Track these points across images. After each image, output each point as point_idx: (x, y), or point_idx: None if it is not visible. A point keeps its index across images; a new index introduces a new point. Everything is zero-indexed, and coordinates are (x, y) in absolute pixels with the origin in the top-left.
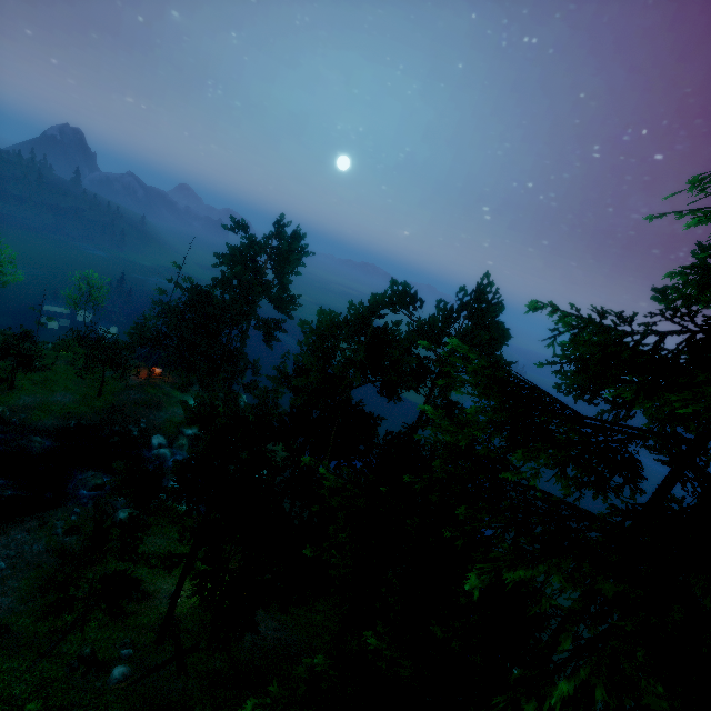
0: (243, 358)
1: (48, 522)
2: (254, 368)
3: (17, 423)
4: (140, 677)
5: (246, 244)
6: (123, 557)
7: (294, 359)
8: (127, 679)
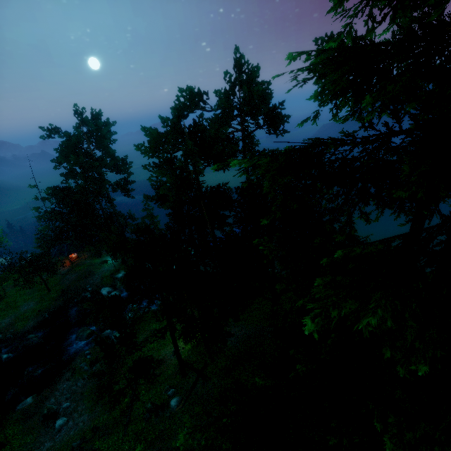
0: (120, 215)
1: (75, 369)
2: (131, 217)
3: (11, 337)
4: (187, 396)
5: (66, 141)
6: (132, 352)
7: (150, 181)
8: (181, 402)
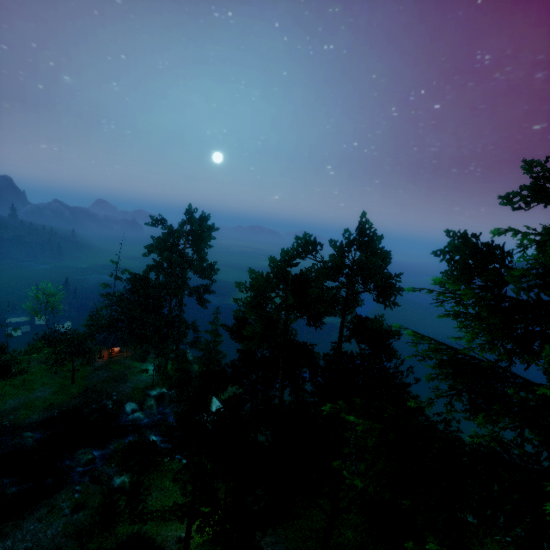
0: (184, 321)
1: (55, 506)
2: (194, 327)
3: (7, 426)
4: None
5: (166, 234)
6: (134, 521)
7: (235, 314)
8: None
